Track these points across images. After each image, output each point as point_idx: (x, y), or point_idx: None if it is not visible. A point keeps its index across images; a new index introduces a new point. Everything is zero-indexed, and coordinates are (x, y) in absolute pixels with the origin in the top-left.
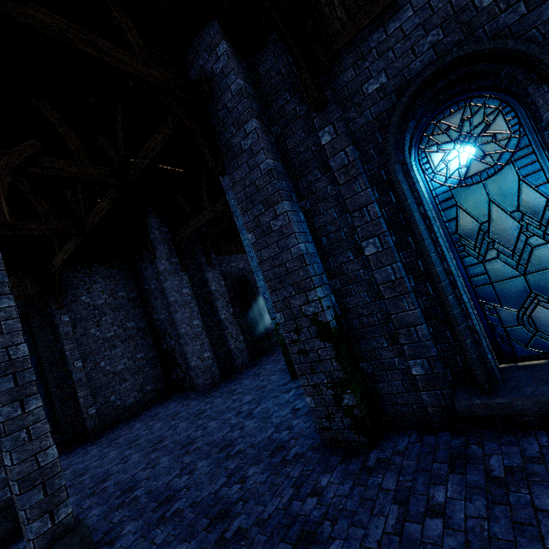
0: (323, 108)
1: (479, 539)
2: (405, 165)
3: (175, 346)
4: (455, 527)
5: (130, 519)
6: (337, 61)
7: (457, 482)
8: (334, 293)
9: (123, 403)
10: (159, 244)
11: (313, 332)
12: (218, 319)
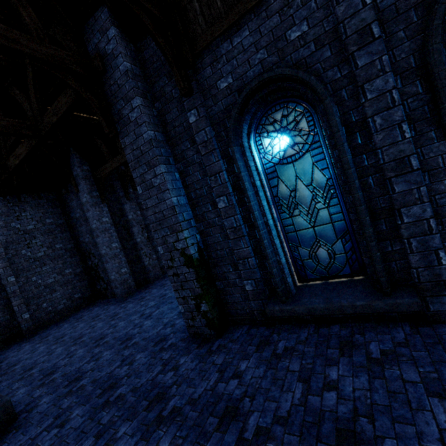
0: (190, 95)
1: (253, 389)
2: (242, 146)
3: (98, 264)
4: (243, 383)
5: (47, 394)
6: (200, 59)
7: (256, 357)
8: (200, 233)
9: (54, 309)
10: (81, 180)
11: (182, 261)
12: (134, 242)
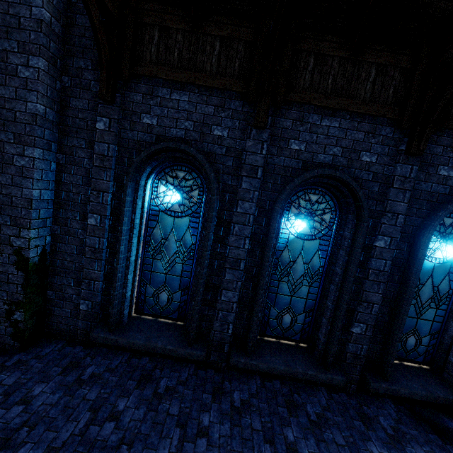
0: (110, 103)
1: (37, 417)
2: (138, 184)
3: None
4: (29, 411)
5: None
6: (136, 80)
7: (57, 381)
8: (53, 236)
9: None
10: None
11: (12, 260)
12: None
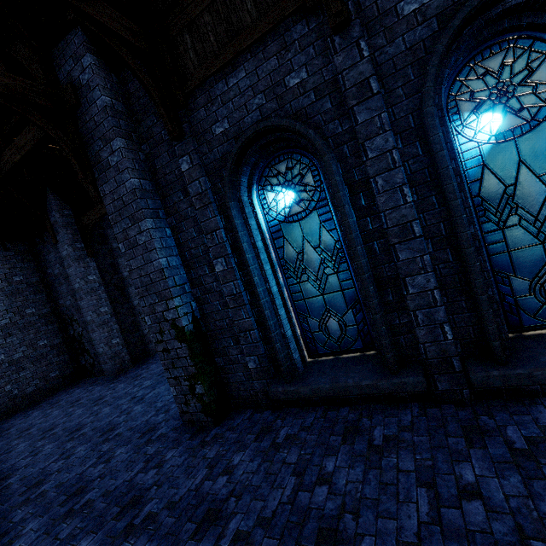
0: (182, 139)
1: (241, 487)
2: (241, 202)
3: (83, 333)
4: (233, 480)
5: None
6: (192, 98)
7: (253, 448)
8: (196, 300)
9: (21, 392)
10: (60, 228)
11: (173, 334)
12: (131, 305)
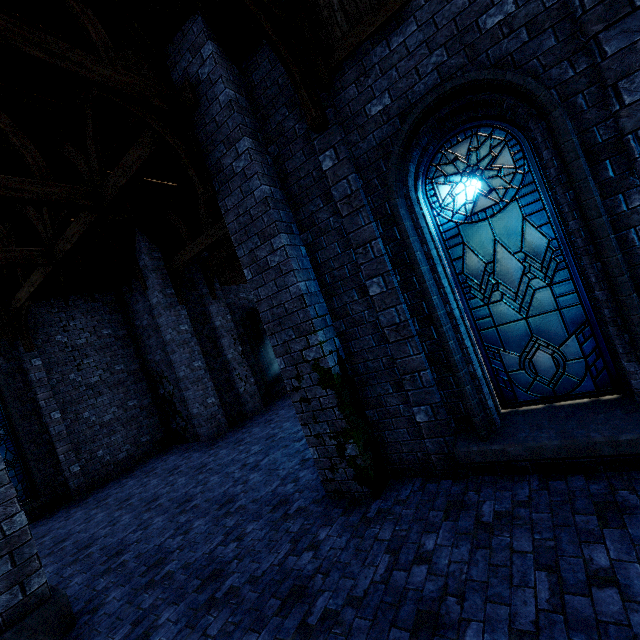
0: (324, 129)
1: (457, 582)
2: (409, 198)
3: (174, 392)
4: (437, 572)
5: (116, 585)
6: (338, 75)
7: (449, 529)
8: (339, 336)
9: (113, 458)
10: (150, 273)
11: (315, 379)
12: (224, 359)
